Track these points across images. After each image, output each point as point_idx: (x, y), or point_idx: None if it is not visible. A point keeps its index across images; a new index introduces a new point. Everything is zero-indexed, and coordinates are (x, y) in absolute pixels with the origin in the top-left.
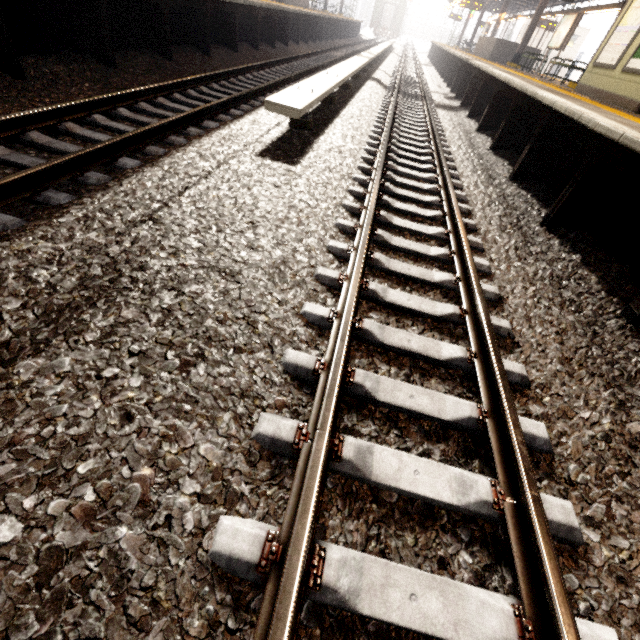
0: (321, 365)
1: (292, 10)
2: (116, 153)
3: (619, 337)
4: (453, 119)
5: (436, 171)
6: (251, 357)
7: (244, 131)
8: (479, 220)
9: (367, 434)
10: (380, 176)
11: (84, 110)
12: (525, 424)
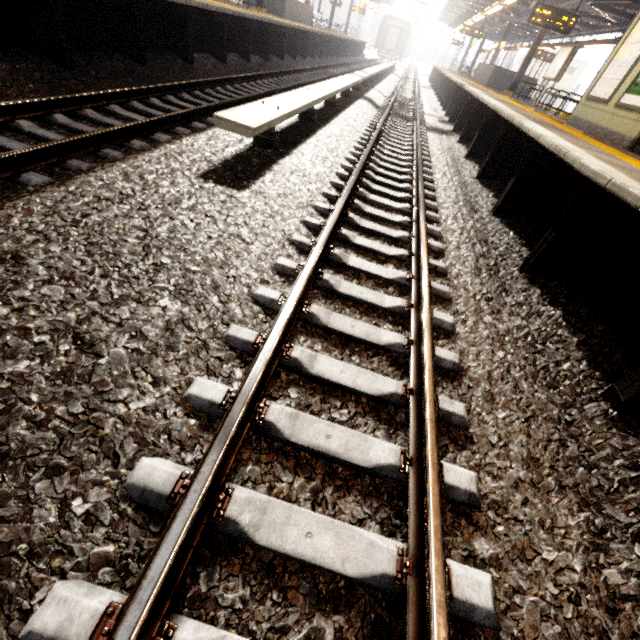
0: (181, 488)
1: (288, 25)
2: (23, 166)
3: (600, 427)
4: (443, 143)
5: (413, 201)
6: (74, 479)
7: (195, 147)
8: (451, 261)
9: (228, 605)
10: (342, 206)
11: (7, 114)
12: (462, 583)
